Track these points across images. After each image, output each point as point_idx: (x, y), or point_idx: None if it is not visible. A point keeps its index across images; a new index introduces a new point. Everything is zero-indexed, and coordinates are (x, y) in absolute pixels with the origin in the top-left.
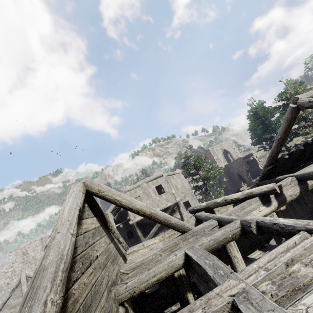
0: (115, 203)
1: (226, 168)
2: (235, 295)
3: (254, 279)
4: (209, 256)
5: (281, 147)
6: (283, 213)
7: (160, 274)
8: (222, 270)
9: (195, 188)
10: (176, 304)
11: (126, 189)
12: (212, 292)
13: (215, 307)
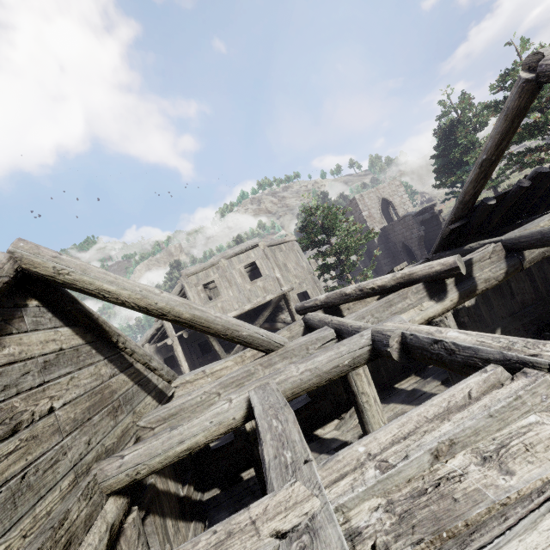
0: (105, 298)
1: (384, 234)
2: (287, 536)
3: (346, 491)
4: (284, 409)
5: (485, 181)
6: (469, 312)
7: (193, 439)
8: (291, 450)
9: (321, 268)
10: None
11: (190, 270)
12: (246, 514)
13: None
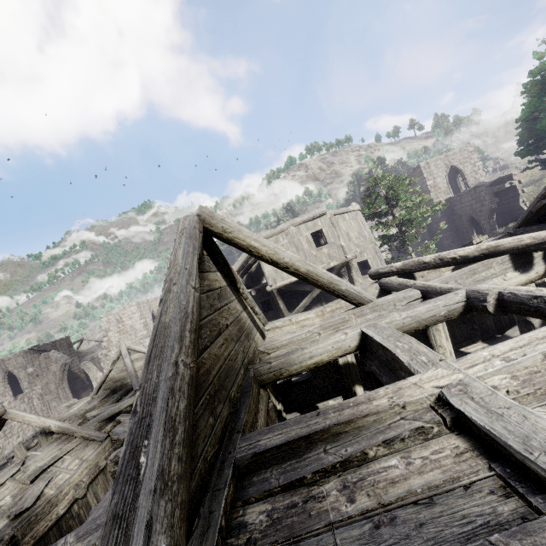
0: (250, 252)
1: (448, 206)
2: (445, 387)
3: (481, 370)
4: (403, 337)
5: None
6: None
7: (319, 356)
8: (424, 356)
9: (382, 238)
10: (335, 399)
11: (262, 235)
12: (406, 381)
13: (410, 398)
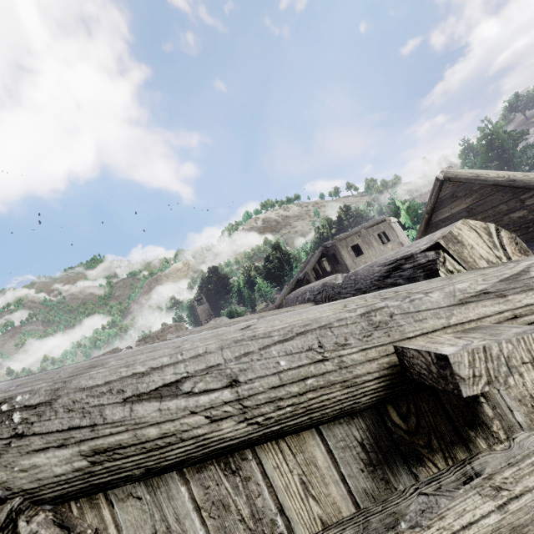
0: None
1: None
2: None
3: None
4: None
5: None
6: None
7: None
8: None
9: None
10: None
11: (341, 236)
12: None
13: None
